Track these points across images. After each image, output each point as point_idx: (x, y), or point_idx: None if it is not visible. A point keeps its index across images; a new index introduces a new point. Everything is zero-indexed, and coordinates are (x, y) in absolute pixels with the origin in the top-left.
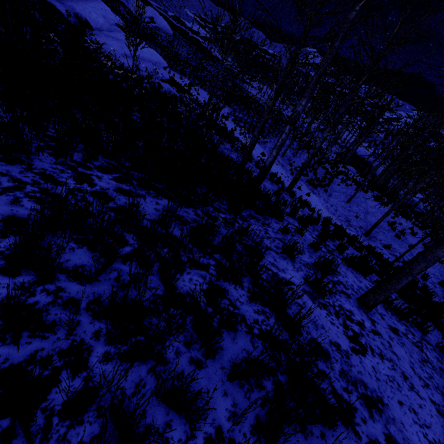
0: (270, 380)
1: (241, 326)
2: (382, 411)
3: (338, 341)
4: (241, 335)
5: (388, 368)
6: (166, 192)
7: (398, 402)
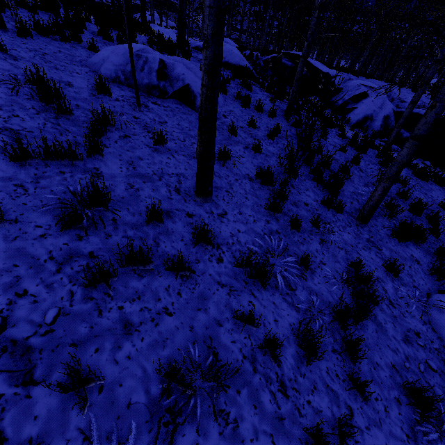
0: None
1: None
2: None
3: None
4: None
5: None
6: None
7: None
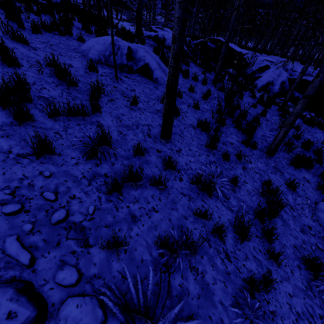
0: None
1: None
2: None
3: None
4: None
5: None
6: None
7: None
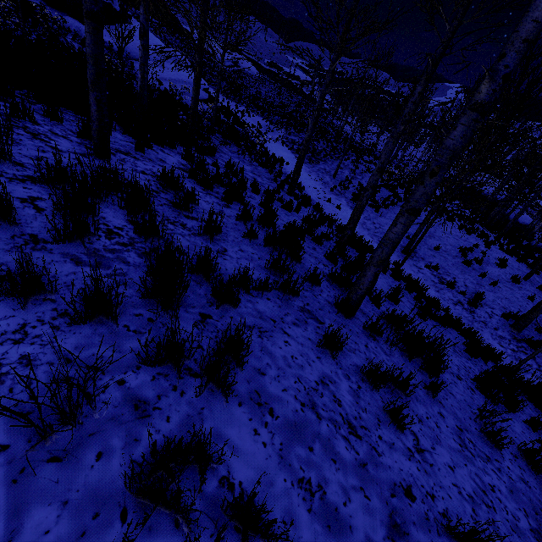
0: None
1: None
2: None
3: None
4: None
5: None
6: None
7: None
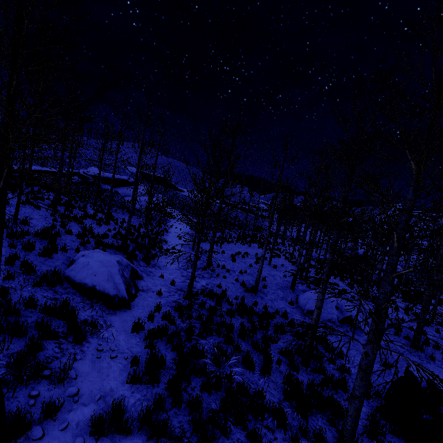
0: None
1: None
2: None
3: None
4: None
5: None
6: None
7: None
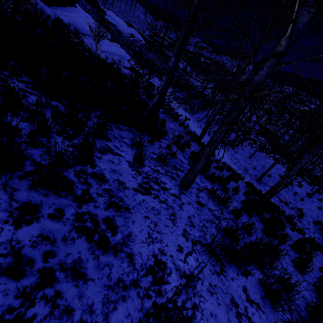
0: (34, 167)
1: (42, 148)
2: (121, 212)
3: (126, 182)
4: (36, 150)
5: (161, 206)
6: (63, 101)
7: (145, 216)
